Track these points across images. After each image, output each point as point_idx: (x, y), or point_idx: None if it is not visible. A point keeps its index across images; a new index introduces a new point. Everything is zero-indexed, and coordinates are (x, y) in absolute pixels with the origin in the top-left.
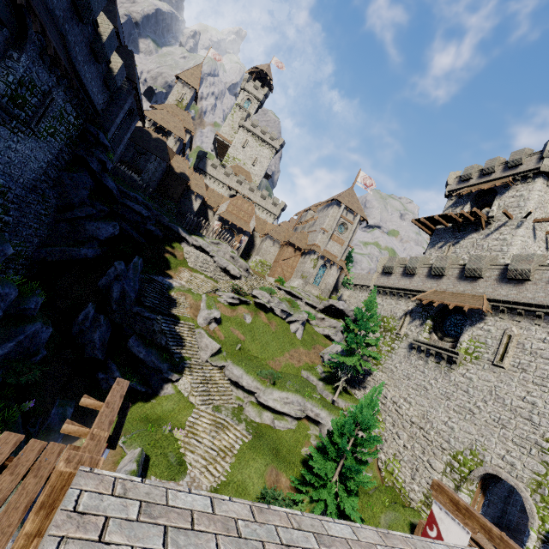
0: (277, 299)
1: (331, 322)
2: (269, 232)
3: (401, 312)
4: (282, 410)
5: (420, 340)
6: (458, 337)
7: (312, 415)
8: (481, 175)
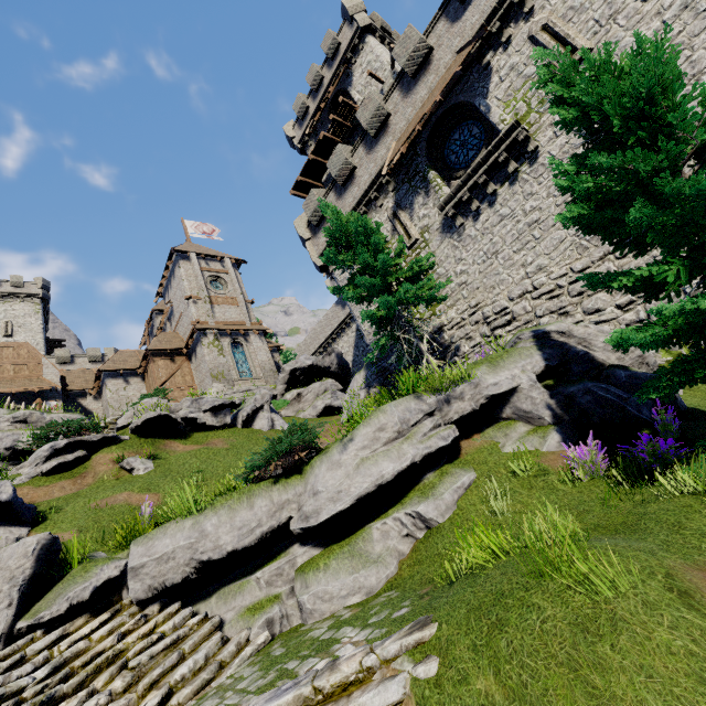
0: (186, 399)
1: (315, 390)
2: (102, 368)
3: (386, 226)
4: (405, 462)
5: (450, 192)
6: (486, 138)
7: (471, 403)
8: (314, 95)
